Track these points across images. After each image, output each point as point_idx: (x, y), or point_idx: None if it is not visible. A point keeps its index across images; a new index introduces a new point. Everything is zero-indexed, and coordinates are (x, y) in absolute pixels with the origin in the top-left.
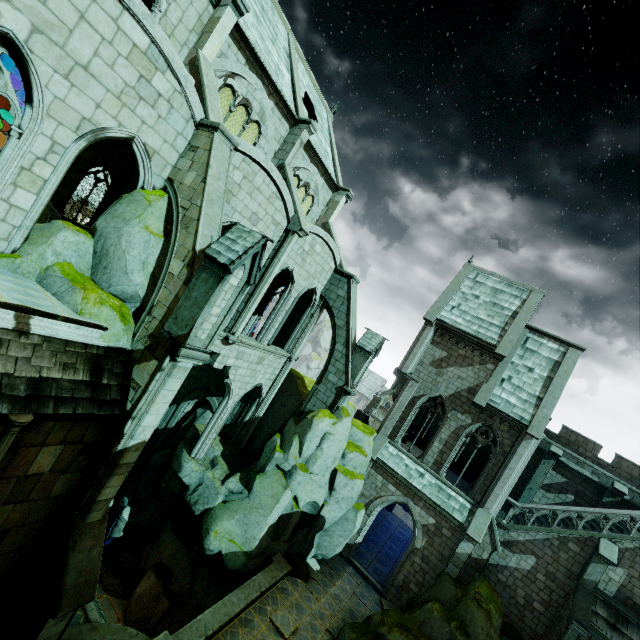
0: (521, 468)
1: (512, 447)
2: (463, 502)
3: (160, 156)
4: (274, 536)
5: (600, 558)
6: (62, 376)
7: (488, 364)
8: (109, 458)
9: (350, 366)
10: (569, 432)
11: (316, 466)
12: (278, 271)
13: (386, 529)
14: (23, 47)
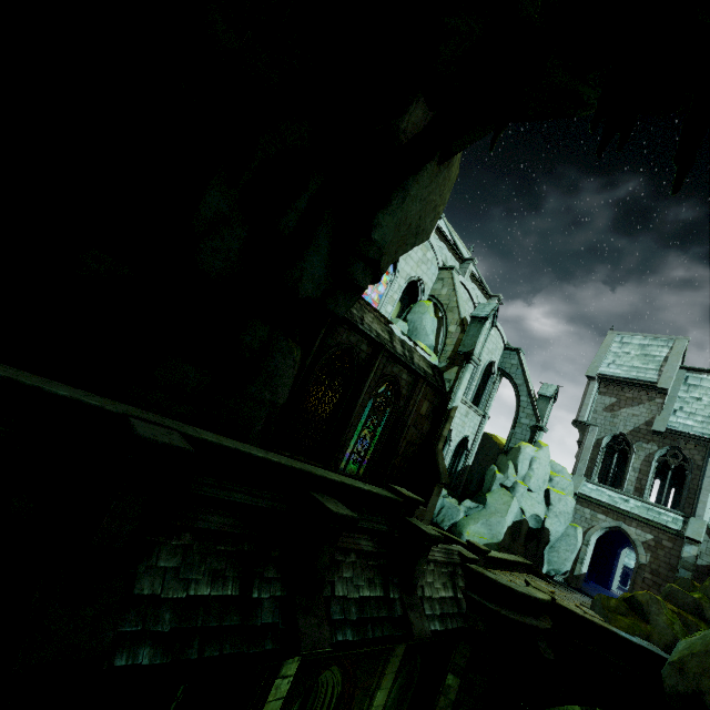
0: None
1: (703, 460)
2: (674, 516)
3: (427, 285)
4: (512, 539)
5: None
6: (427, 370)
7: (656, 399)
8: (445, 412)
9: (537, 409)
10: None
11: (531, 482)
12: None
13: (609, 595)
14: None
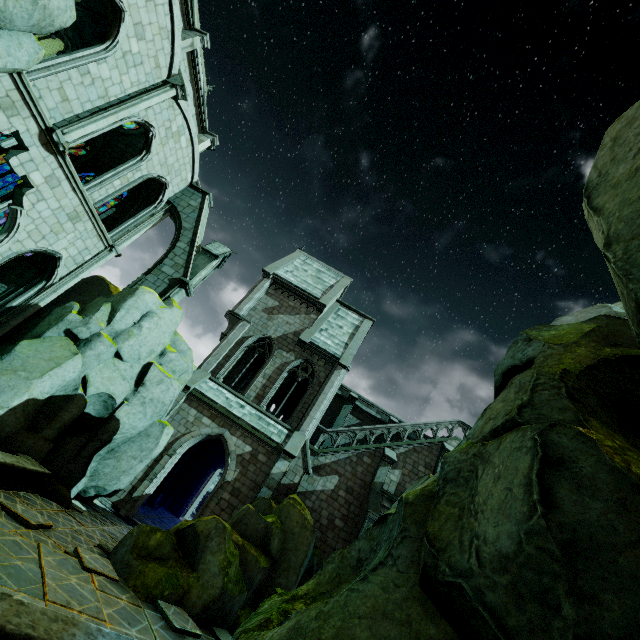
0: (332, 395)
1: (327, 378)
2: (281, 429)
3: None
4: (30, 426)
5: (386, 460)
6: None
7: (312, 314)
8: None
9: (192, 262)
10: None
11: (128, 344)
12: (140, 119)
13: (174, 523)
14: None
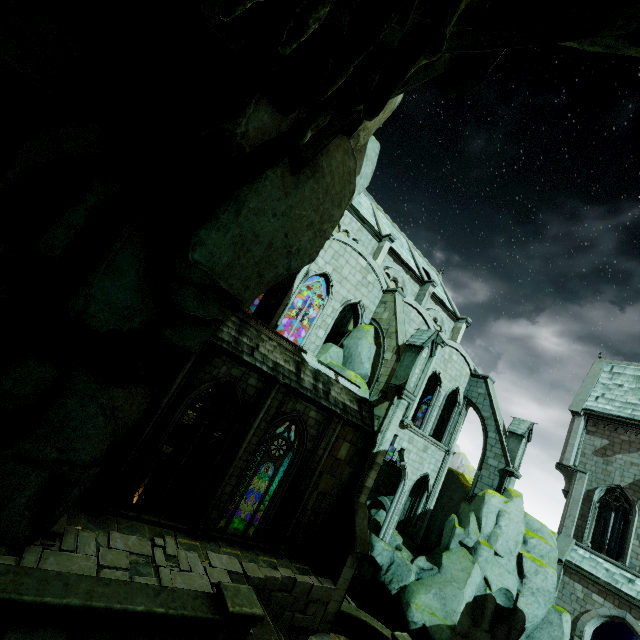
0: None
1: None
2: None
3: (368, 308)
4: (473, 621)
5: None
6: (350, 405)
7: None
8: (370, 457)
9: (506, 449)
10: None
11: (498, 544)
12: (430, 373)
13: None
14: (330, 276)
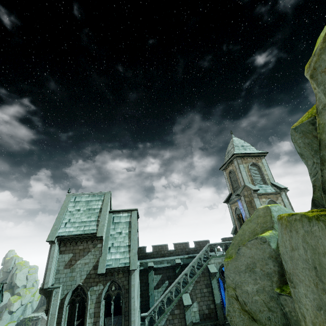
0: (138, 292)
1: (129, 283)
2: None
3: None
4: None
5: (186, 307)
6: None
7: (98, 245)
8: None
9: None
10: (155, 247)
11: None
12: None
13: None
14: None
